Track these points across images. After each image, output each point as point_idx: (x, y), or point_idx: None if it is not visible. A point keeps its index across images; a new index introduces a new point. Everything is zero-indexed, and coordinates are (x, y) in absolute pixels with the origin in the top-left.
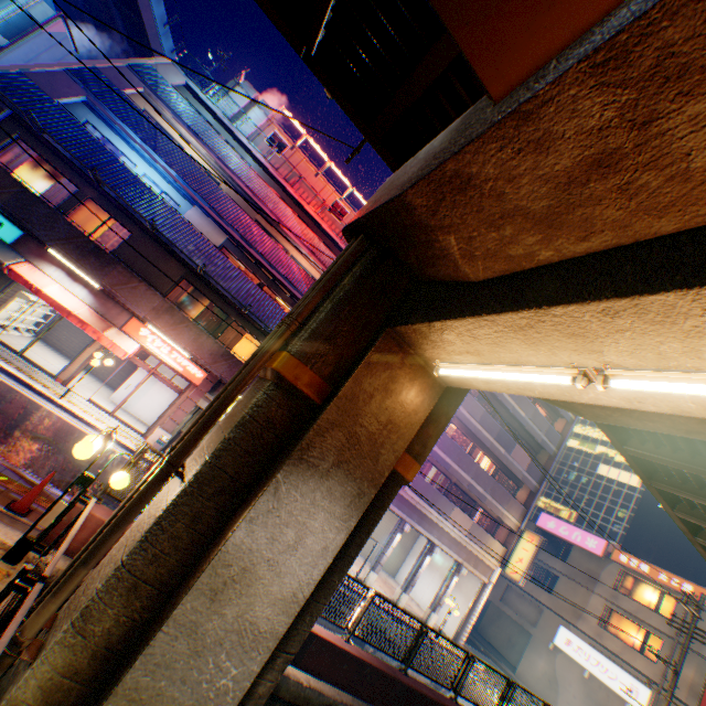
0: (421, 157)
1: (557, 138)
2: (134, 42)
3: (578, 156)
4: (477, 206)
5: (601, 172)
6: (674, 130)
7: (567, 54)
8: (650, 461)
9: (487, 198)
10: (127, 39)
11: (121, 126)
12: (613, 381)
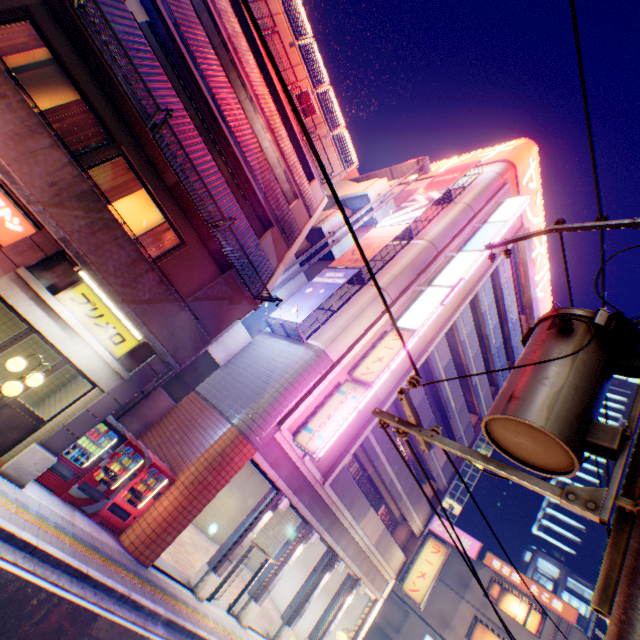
0: None
1: None
2: None
3: None
4: None
5: None
6: None
7: None
8: None
9: None
10: None
11: None
12: None
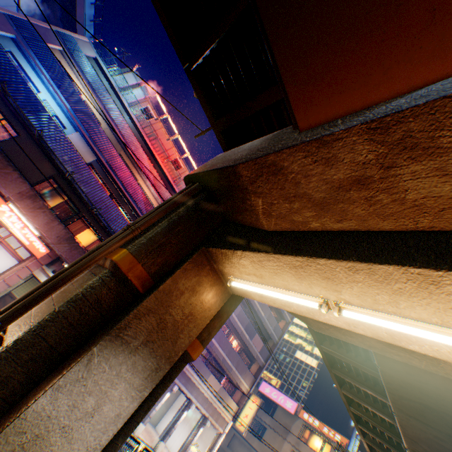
0: (246, 148)
1: (339, 160)
2: (65, 21)
3: (348, 174)
4: (281, 186)
5: (359, 186)
6: (402, 175)
7: (349, 118)
8: (333, 356)
9: (289, 182)
10: (61, 17)
11: (38, 63)
12: (345, 311)
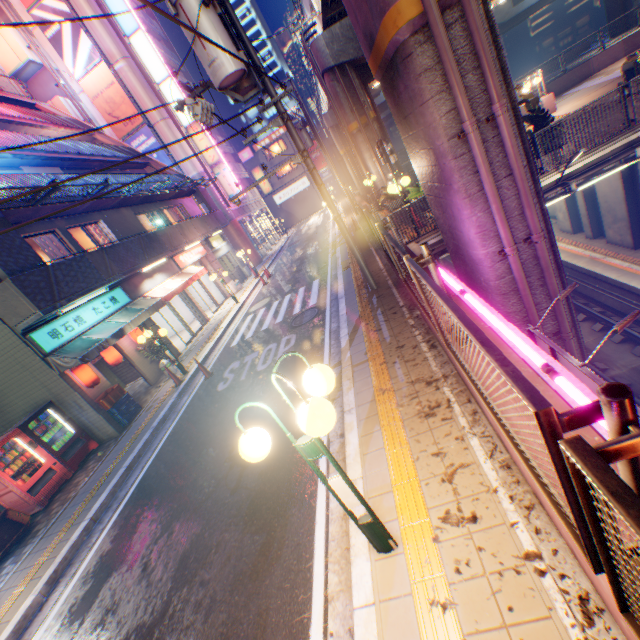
0: None
1: None
2: None
3: None
4: None
5: None
6: None
7: None
8: None
9: None
10: None
11: None
12: None
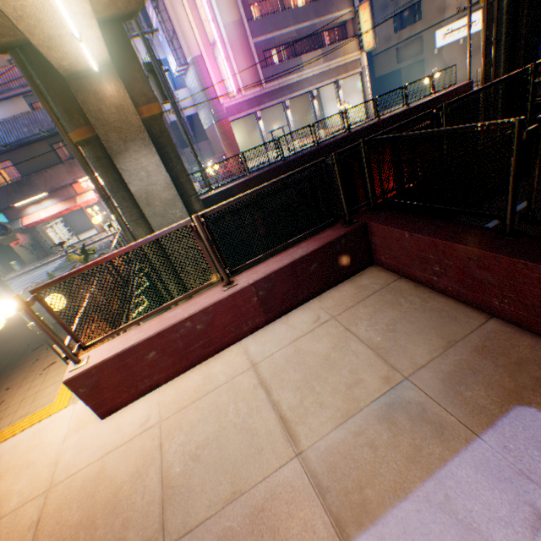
0: None
1: None
2: None
3: None
4: None
5: None
6: None
7: None
8: None
9: None
10: None
11: None
12: (76, 36)
